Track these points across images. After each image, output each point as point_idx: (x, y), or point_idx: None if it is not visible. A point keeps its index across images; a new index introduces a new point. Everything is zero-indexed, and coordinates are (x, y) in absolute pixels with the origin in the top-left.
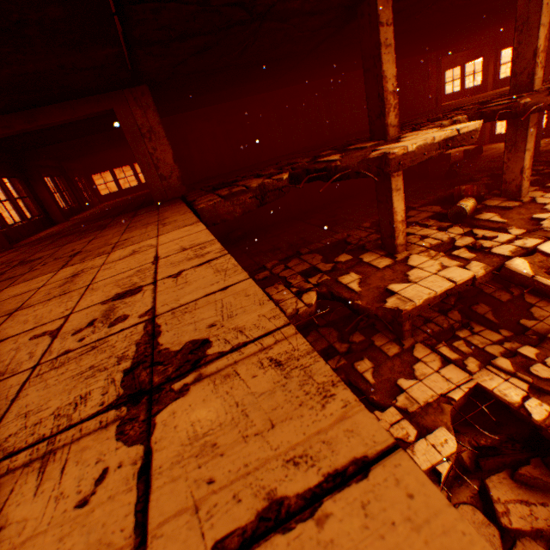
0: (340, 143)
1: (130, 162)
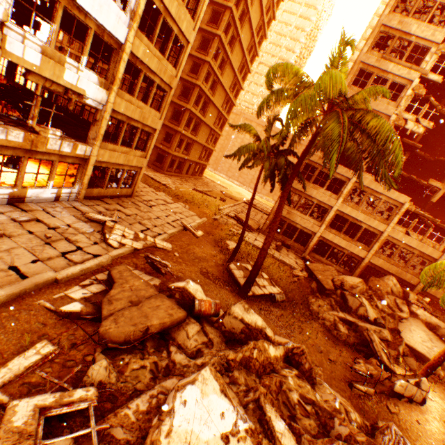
0: None
1: None
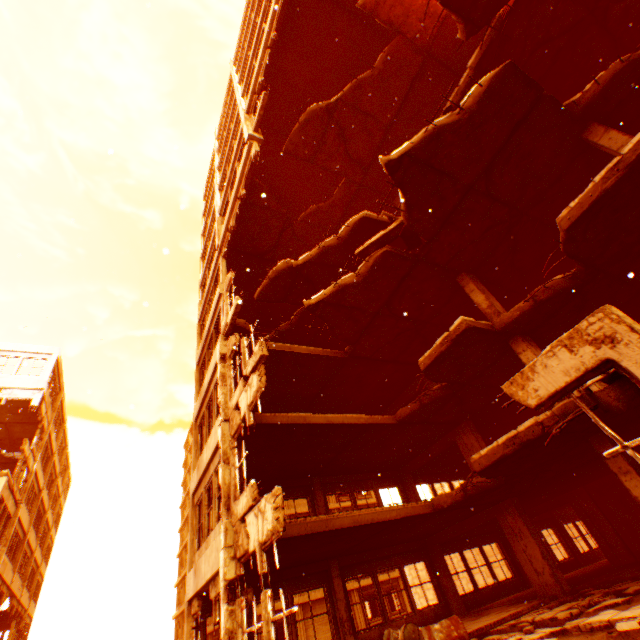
0: None
1: None
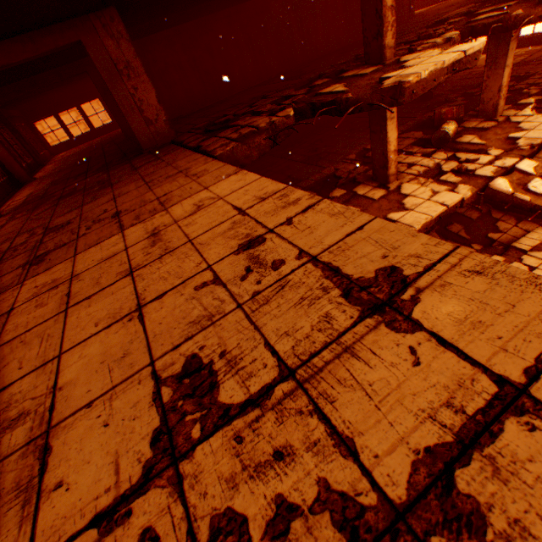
0: (323, 69)
1: (75, 104)
